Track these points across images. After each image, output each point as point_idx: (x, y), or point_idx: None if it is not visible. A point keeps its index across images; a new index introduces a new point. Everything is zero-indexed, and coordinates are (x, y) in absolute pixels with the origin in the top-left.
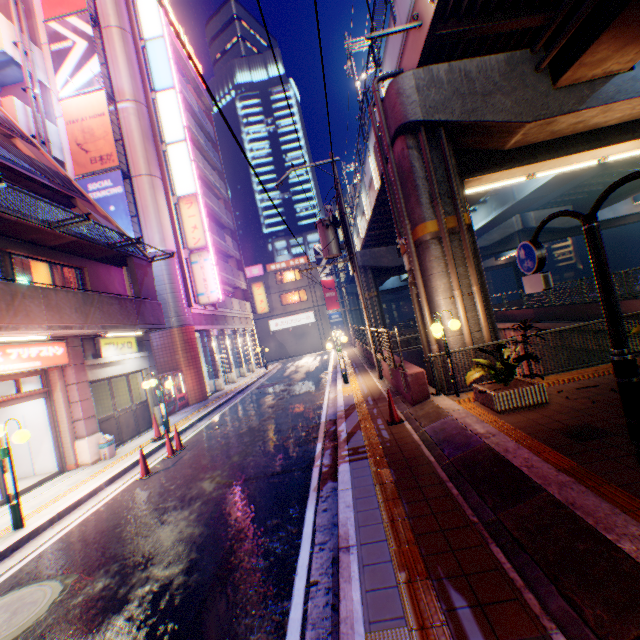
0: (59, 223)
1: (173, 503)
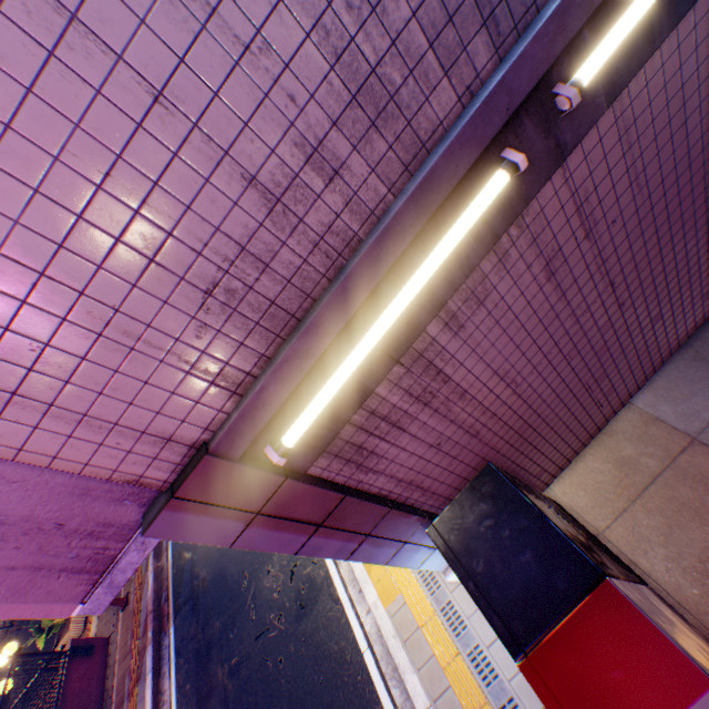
0: None
1: None
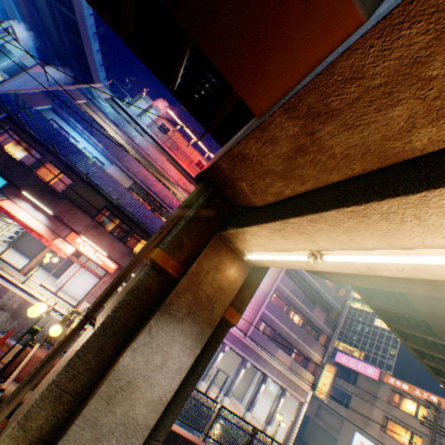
0: (144, 224)
1: (1, 298)
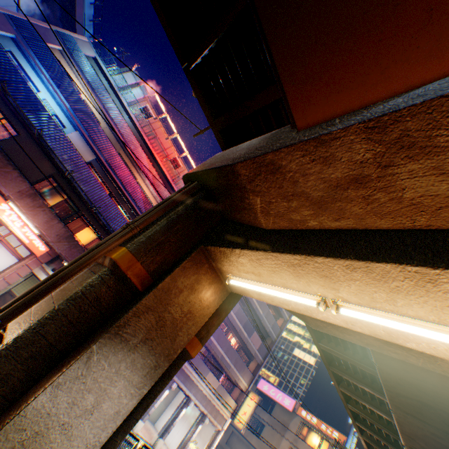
0: (97, 209)
1: None
